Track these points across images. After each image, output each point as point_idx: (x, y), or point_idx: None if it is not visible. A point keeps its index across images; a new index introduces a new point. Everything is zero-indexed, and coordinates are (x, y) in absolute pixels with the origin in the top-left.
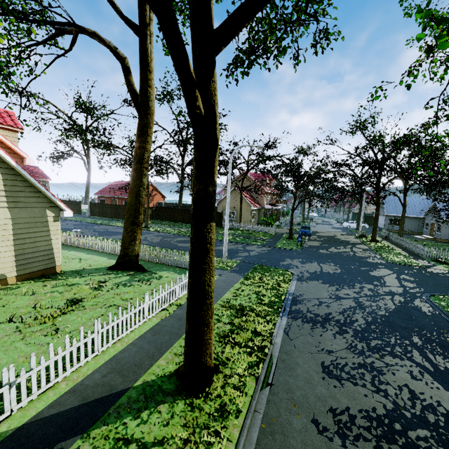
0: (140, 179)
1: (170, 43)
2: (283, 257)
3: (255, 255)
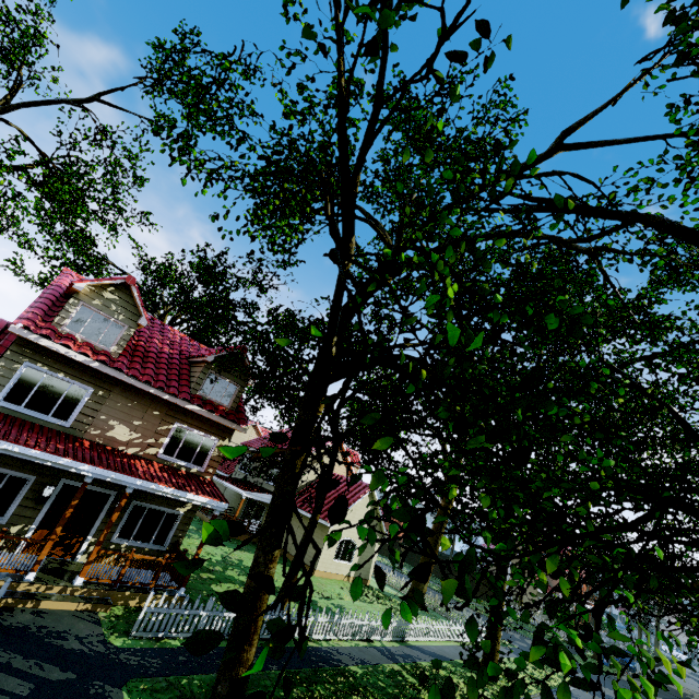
0: (440, 529)
1: None
2: None
3: None
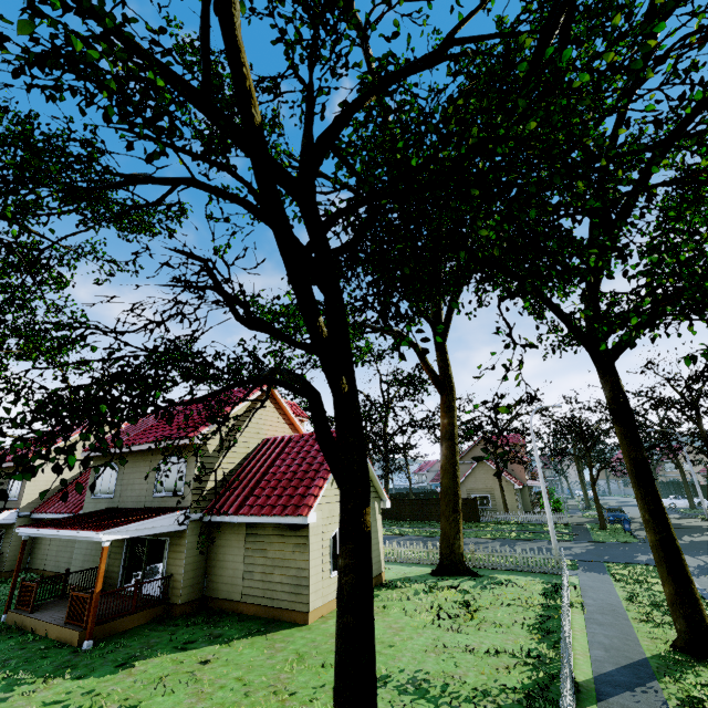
0: (454, 457)
1: (600, 365)
2: (628, 551)
3: (584, 552)
